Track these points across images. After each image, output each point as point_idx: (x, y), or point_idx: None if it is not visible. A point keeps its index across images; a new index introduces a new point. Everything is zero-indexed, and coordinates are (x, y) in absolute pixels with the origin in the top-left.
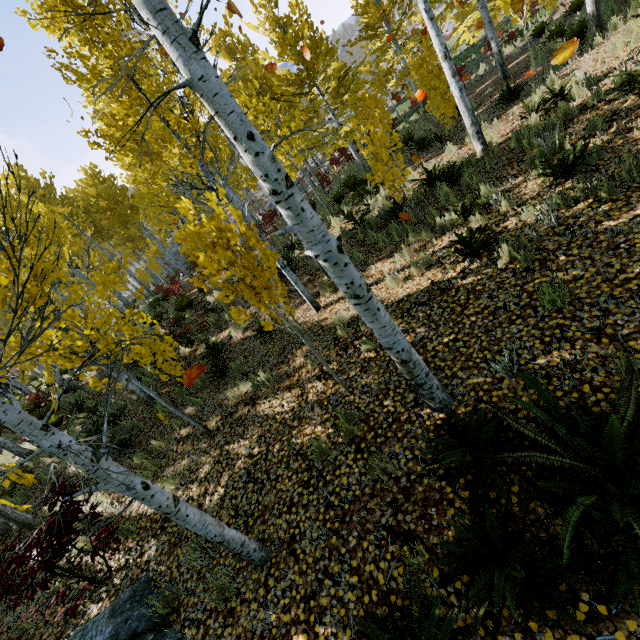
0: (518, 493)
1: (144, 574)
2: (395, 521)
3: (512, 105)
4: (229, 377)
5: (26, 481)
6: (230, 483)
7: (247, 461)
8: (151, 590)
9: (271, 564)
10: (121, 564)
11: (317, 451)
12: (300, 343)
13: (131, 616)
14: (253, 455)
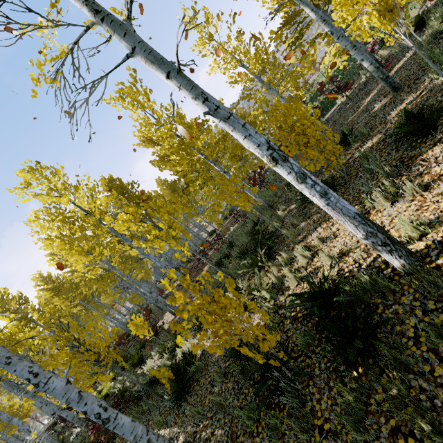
0: None
1: None
2: None
3: (427, 141)
4: None
5: None
6: None
7: None
8: None
9: None
10: None
11: None
12: None
13: None
14: None
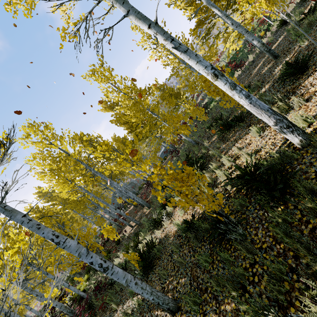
0: None
1: None
2: None
3: (303, 77)
4: None
5: None
6: None
7: None
8: None
9: None
10: None
11: None
12: None
13: None
14: None
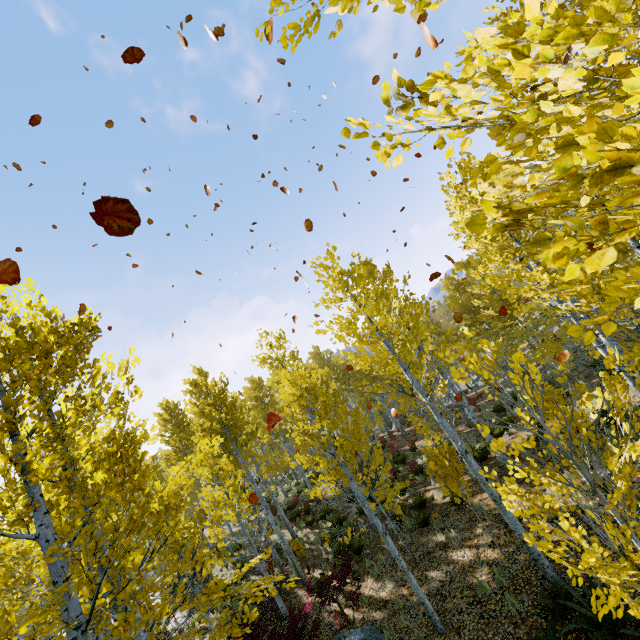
0: (577, 633)
1: (374, 624)
2: (514, 631)
3: None
4: (430, 527)
5: (301, 552)
6: (426, 592)
7: (437, 583)
8: (379, 632)
9: (446, 635)
10: (360, 617)
11: (479, 587)
12: (482, 518)
13: (372, 635)
14: (442, 580)
